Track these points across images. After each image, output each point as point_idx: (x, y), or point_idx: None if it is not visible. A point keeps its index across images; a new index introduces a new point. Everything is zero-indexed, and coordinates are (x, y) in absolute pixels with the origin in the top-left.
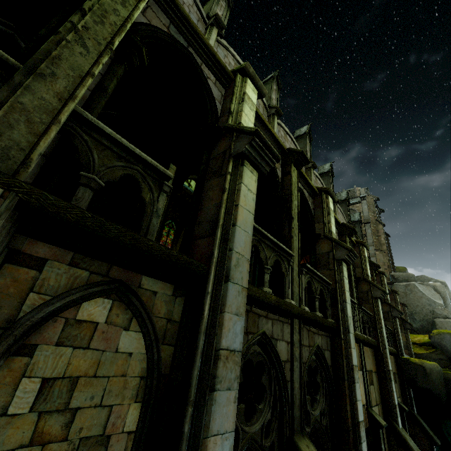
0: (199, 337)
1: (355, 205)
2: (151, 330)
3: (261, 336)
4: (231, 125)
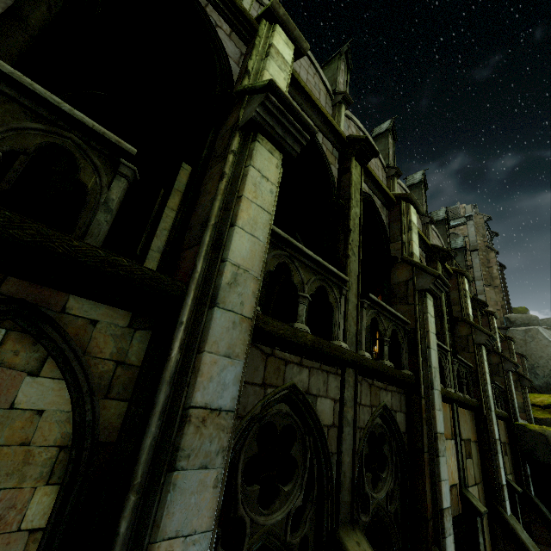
0: (160, 388)
1: (458, 227)
2: (81, 377)
3: (290, 391)
4: (243, 86)
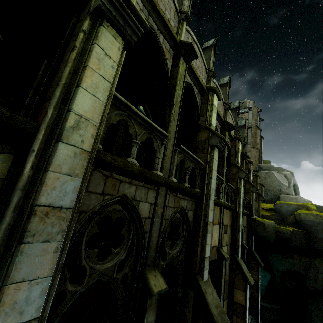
0: (14, 193)
1: (244, 114)
2: None
3: (122, 198)
4: None
